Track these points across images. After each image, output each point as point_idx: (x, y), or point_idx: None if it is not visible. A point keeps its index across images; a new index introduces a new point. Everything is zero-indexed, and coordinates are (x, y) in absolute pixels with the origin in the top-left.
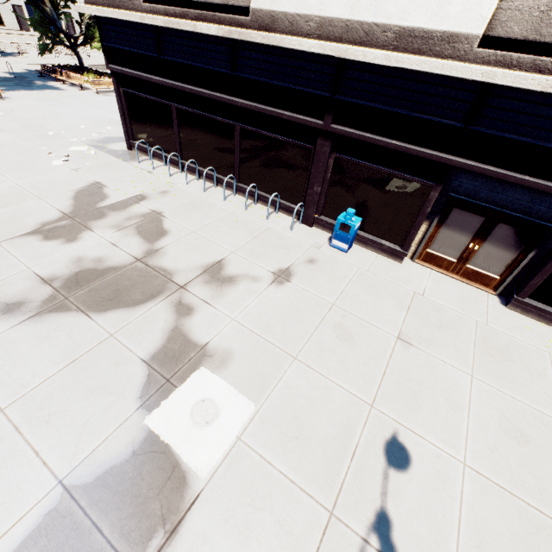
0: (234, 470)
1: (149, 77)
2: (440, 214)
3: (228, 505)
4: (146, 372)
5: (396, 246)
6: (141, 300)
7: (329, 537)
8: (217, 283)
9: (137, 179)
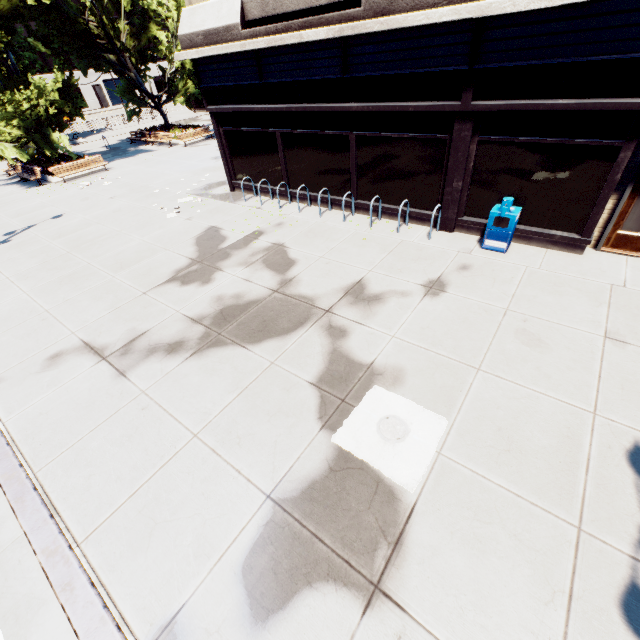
0: (444, 484)
1: (251, 107)
2: (634, 180)
3: (449, 519)
4: (317, 394)
5: (572, 234)
6: (291, 328)
7: (584, 554)
8: (364, 303)
9: (249, 217)
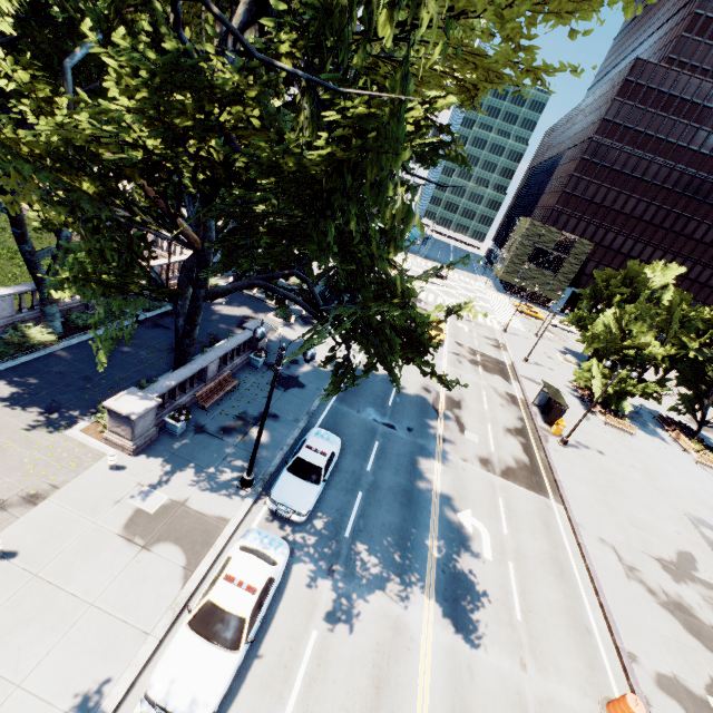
0: None
1: None
2: None
3: None
4: (710, 680)
5: None
6: (712, 650)
7: None
8: None
9: None
